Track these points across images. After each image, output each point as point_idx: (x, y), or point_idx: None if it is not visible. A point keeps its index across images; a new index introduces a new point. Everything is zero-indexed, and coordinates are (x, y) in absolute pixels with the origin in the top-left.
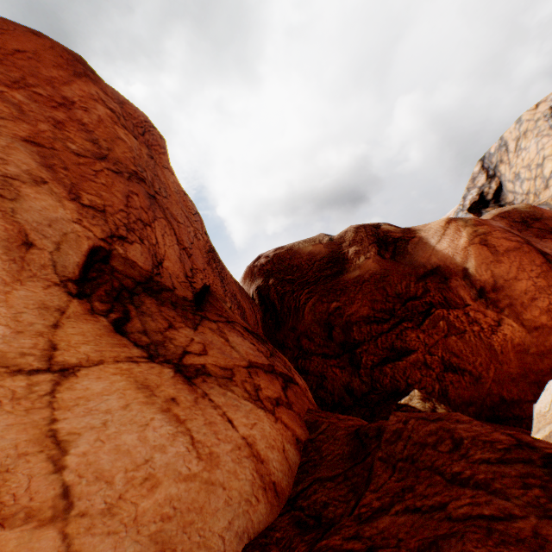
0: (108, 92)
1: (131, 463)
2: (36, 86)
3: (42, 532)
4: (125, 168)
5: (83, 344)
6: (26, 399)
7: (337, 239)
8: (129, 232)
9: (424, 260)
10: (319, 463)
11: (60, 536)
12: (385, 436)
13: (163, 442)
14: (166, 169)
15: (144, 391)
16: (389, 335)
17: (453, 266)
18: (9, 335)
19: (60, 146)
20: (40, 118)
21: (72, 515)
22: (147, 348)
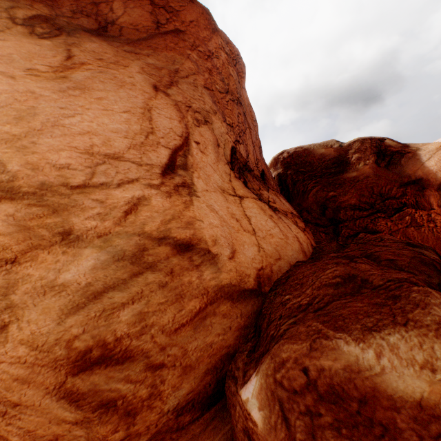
0: (222, 37)
1: (266, 229)
2: (199, 46)
3: (252, 236)
4: (235, 97)
5: (240, 189)
6: (236, 203)
7: (345, 146)
8: (239, 138)
9: (411, 172)
10: (322, 251)
11: (255, 238)
12: (356, 238)
13: (272, 227)
14: (243, 89)
15: (262, 210)
16: (365, 219)
17: (433, 180)
18: (222, 182)
19: (214, 88)
20: (204, 70)
21: (256, 235)
22: (257, 195)
